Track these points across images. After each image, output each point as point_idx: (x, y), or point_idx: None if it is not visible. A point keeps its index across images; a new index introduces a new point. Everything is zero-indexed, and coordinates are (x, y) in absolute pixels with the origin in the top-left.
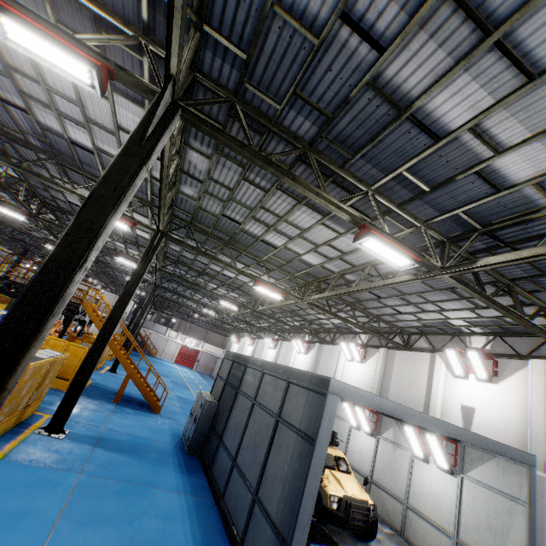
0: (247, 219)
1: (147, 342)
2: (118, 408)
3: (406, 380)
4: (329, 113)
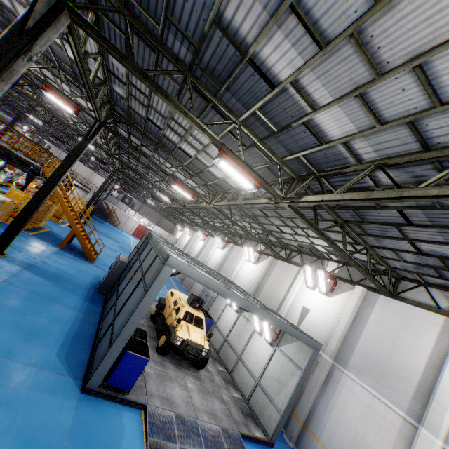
0: (165, 126)
1: (113, 214)
2: (60, 251)
3: (277, 282)
4: (196, 43)
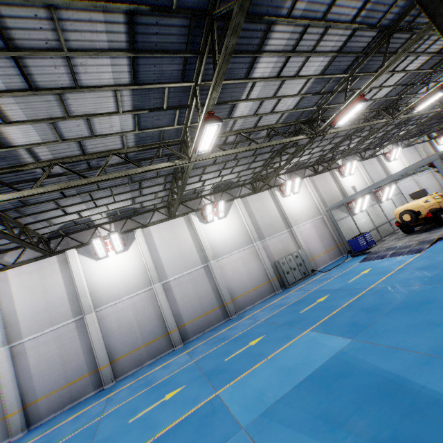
0: None
1: None
2: None
3: (328, 189)
4: None
